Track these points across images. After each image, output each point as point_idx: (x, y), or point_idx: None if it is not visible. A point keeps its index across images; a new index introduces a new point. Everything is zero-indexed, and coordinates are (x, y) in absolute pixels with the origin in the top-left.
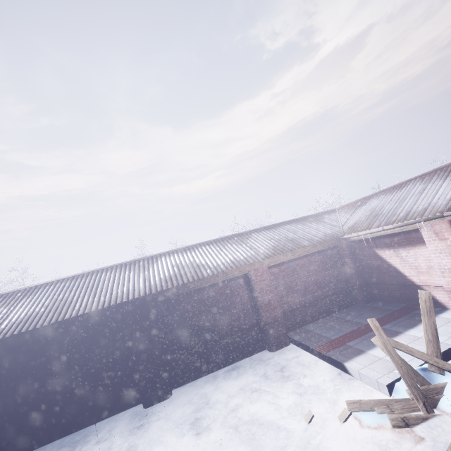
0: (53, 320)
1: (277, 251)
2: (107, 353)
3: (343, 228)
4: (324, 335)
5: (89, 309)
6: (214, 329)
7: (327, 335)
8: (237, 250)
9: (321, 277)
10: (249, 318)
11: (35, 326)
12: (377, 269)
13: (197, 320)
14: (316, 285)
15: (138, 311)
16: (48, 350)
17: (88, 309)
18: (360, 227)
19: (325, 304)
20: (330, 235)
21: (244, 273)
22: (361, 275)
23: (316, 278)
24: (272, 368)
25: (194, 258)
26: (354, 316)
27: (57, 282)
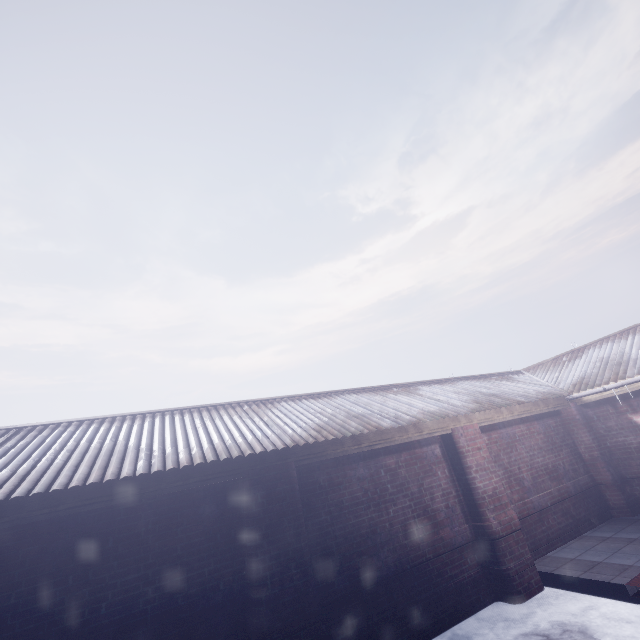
0: (94, 476)
1: (484, 404)
2: (189, 581)
3: (560, 387)
4: (616, 562)
5: (176, 463)
6: (402, 543)
7: (624, 562)
8: (412, 401)
9: (551, 462)
10: (459, 525)
11: (49, 487)
12: (639, 450)
13: (371, 520)
14: (547, 474)
15: (273, 478)
16: (54, 560)
17: (173, 462)
18: (599, 380)
19: (568, 513)
20: (548, 393)
21: (447, 431)
22: (610, 464)
23: (545, 462)
24: (556, 634)
25: (343, 406)
26: (636, 532)
27: (79, 423)
